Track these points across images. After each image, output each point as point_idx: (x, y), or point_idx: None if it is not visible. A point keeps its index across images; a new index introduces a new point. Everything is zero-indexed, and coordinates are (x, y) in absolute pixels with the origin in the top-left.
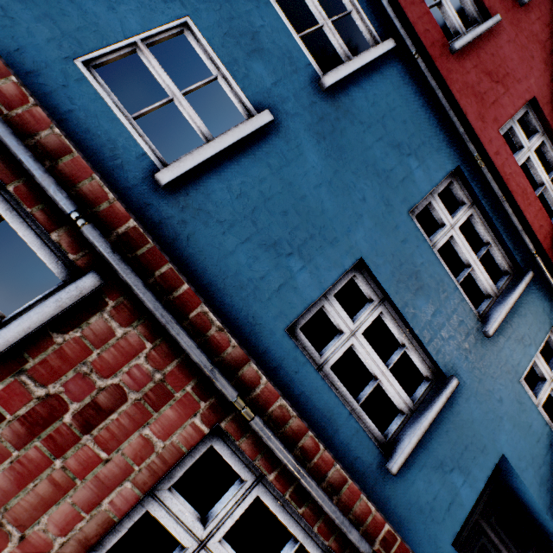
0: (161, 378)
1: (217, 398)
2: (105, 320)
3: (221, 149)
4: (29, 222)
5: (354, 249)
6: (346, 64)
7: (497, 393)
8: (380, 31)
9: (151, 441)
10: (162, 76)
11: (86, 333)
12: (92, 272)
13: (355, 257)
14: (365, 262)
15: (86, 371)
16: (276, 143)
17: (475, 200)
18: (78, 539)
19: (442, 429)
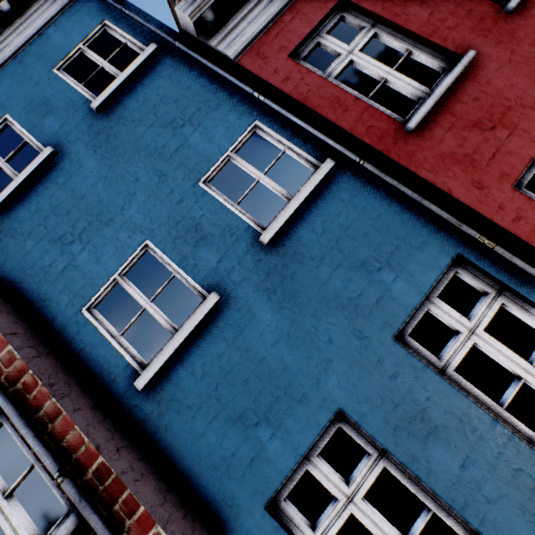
0: None
1: None
2: None
3: (179, 344)
4: None
5: (328, 401)
6: (282, 212)
7: None
8: (317, 154)
9: None
10: (135, 295)
11: None
12: (74, 512)
13: (331, 411)
14: (345, 413)
15: None
16: (228, 315)
17: (502, 285)
18: None
19: None
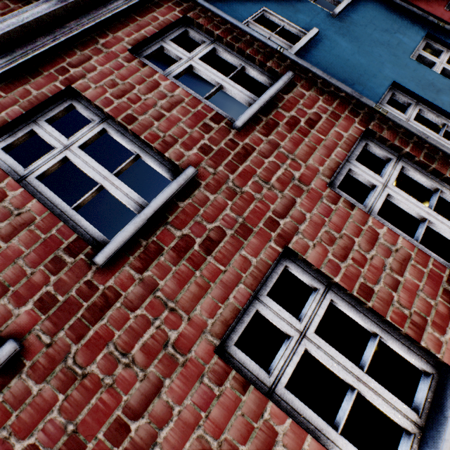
0: (332, 109)
1: (361, 117)
2: (299, 90)
3: (302, 46)
4: (253, 67)
5: (387, 78)
6: (342, 3)
7: None
8: None
9: (340, 133)
10: (263, 29)
11: (294, 95)
12: (289, 70)
13: (390, 81)
14: (396, 83)
15: (301, 108)
16: (323, 42)
17: (448, 47)
18: (328, 168)
19: None
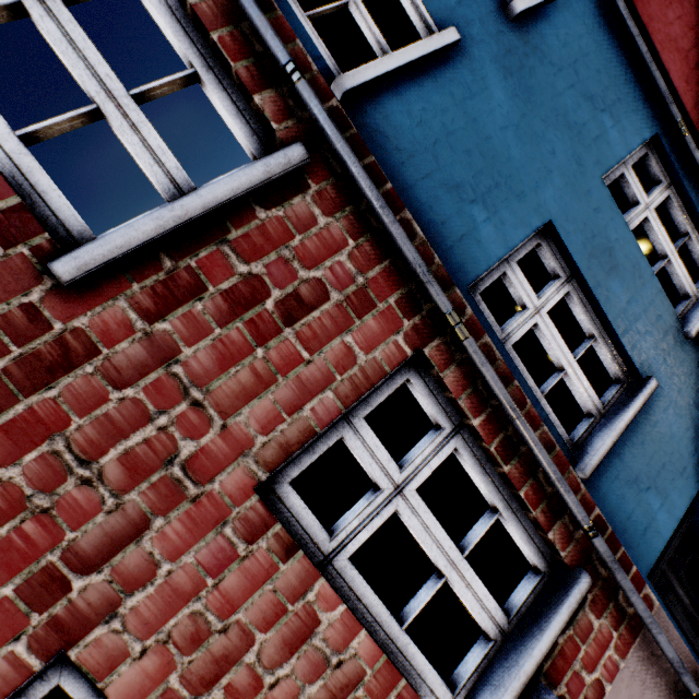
0: (363, 282)
1: (420, 320)
2: (308, 205)
3: (405, 63)
4: (225, 86)
5: (543, 209)
6: None
7: (698, 409)
8: None
9: (353, 352)
10: None
11: (289, 214)
12: (299, 142)
13: (543, 219)
14: (553, 226)
15: (288, 257)
16: (459, 70)
17: (674, 178)
18: (279, 443)
19: (637, 438)
